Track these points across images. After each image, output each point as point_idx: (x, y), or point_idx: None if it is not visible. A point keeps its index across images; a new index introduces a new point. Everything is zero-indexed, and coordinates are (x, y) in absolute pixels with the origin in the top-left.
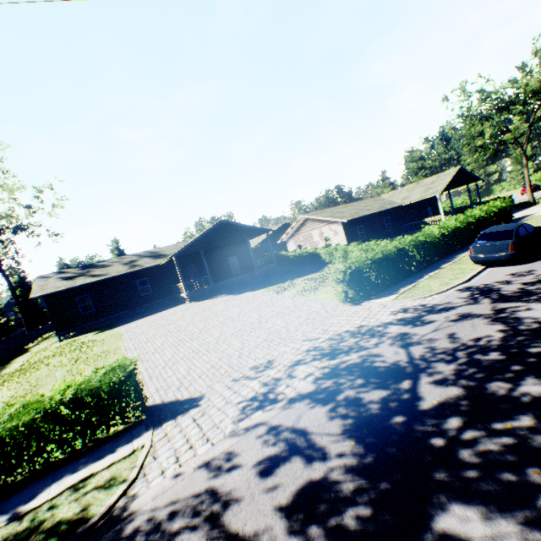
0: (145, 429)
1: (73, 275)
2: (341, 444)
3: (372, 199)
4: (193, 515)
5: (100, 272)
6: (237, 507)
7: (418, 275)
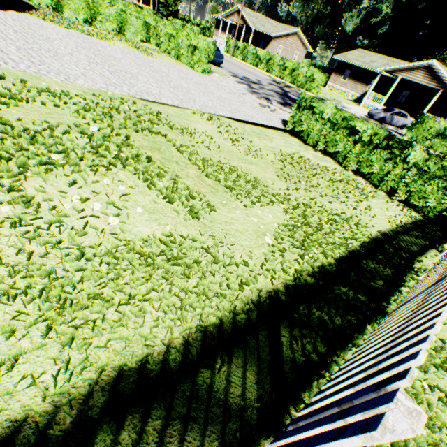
0: None
1: None
2: None
3: None
4: None
5: None
6: None
7: None
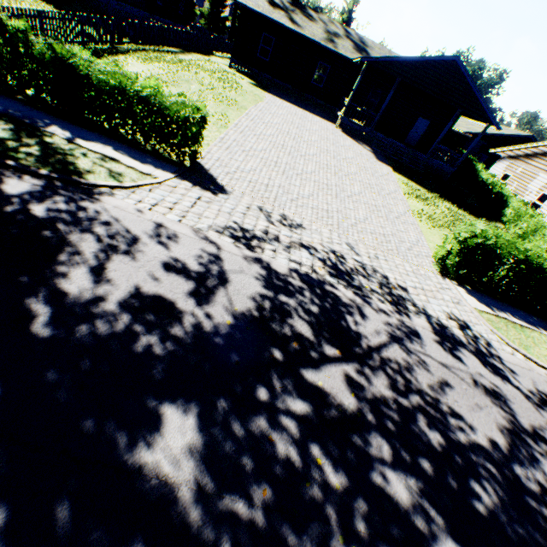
0: (173, 172)
1: (278, 5)
2: (223, 313)
3: None
4: (111, 236)
5: (299, 21)
6: (128, 261)
7: None
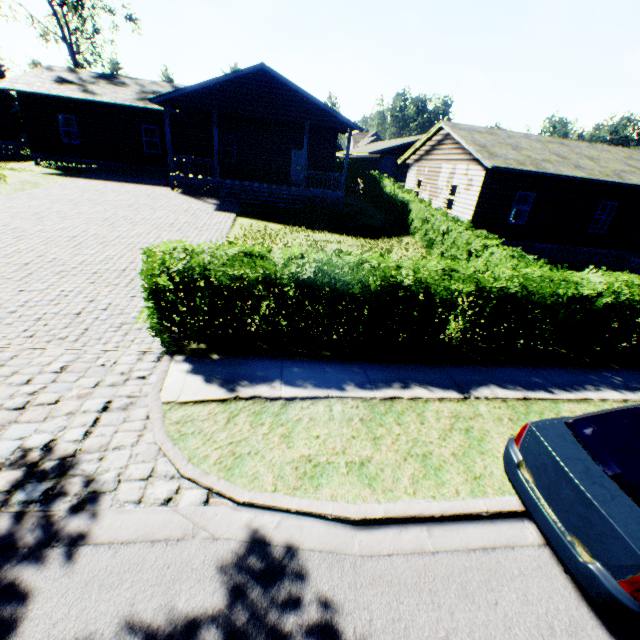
0: None
1: (72, 81)
2: None
3: (630, 152)
4: None
5: (99, 89)
6: None
7: (390, 373)
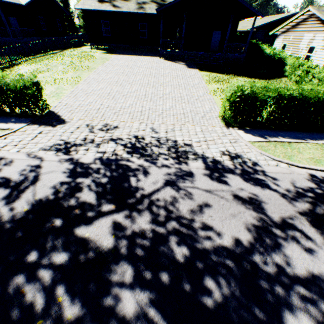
0: (27, 122)
1: (104, 0)
2: (24, 204)
3: None
4: None
5: (119, 4)
6: None
7: (319, 135)
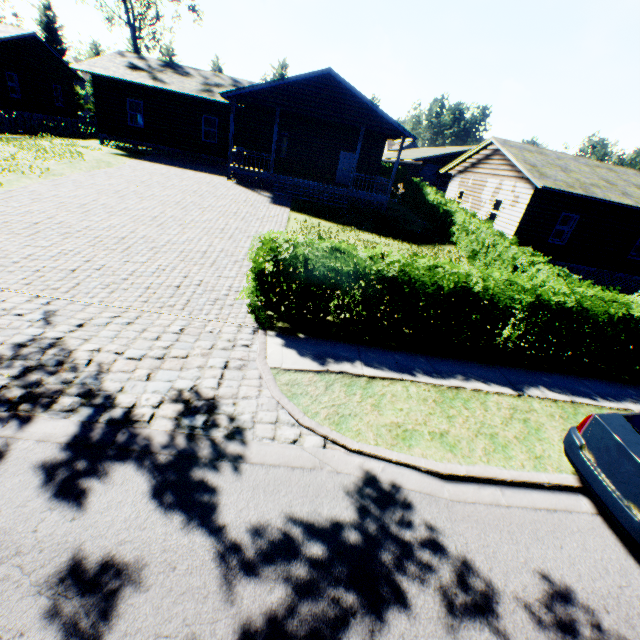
0: None
1: (142, 68)
2: None
3: None
4: None
5: (167, 78)
6: None
7: (452, 366)
